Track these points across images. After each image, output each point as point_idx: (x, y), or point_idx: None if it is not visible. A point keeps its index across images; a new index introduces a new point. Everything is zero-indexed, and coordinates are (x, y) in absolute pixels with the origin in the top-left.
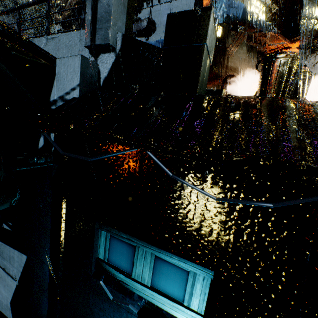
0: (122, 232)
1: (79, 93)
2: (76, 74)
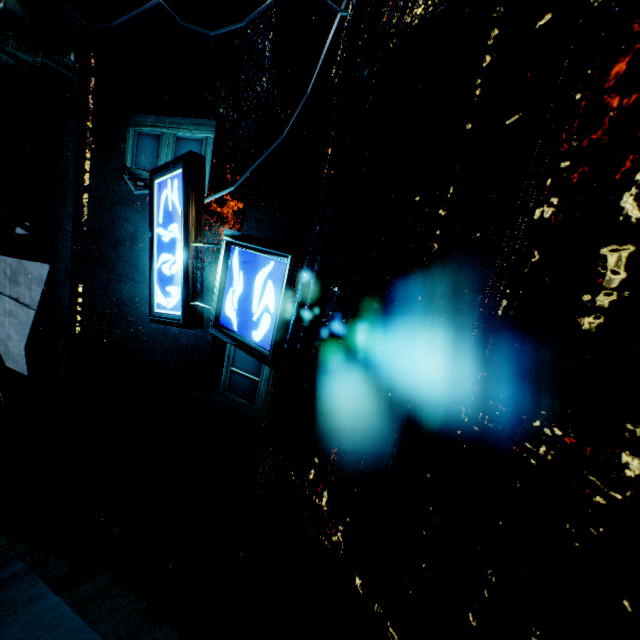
0: (146, 114)
1: None
2: None
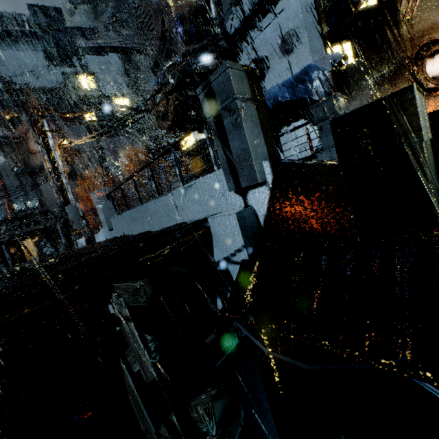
0: None
1: (247, 255)
2: (237, 234)
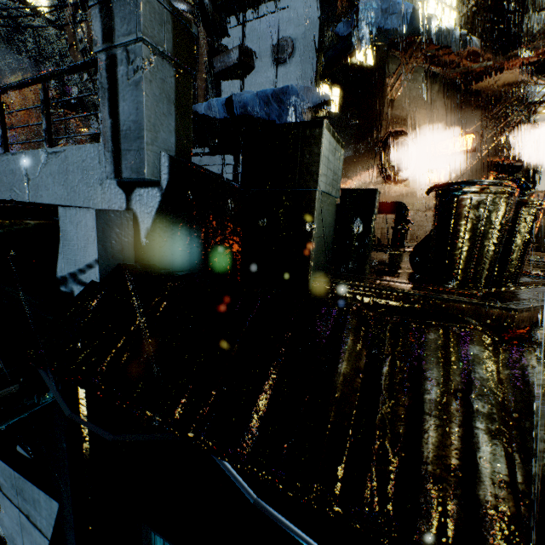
0: None
1: (99, 275)
2: (92, 241)
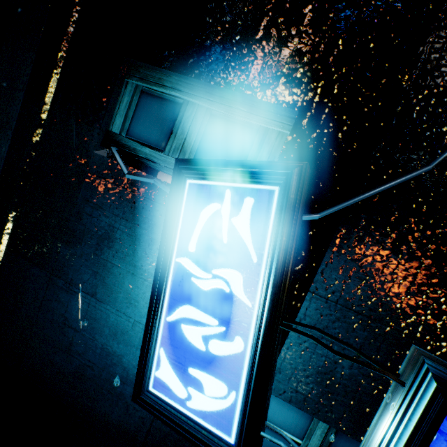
0: (168, 70)
1: None
2: None
